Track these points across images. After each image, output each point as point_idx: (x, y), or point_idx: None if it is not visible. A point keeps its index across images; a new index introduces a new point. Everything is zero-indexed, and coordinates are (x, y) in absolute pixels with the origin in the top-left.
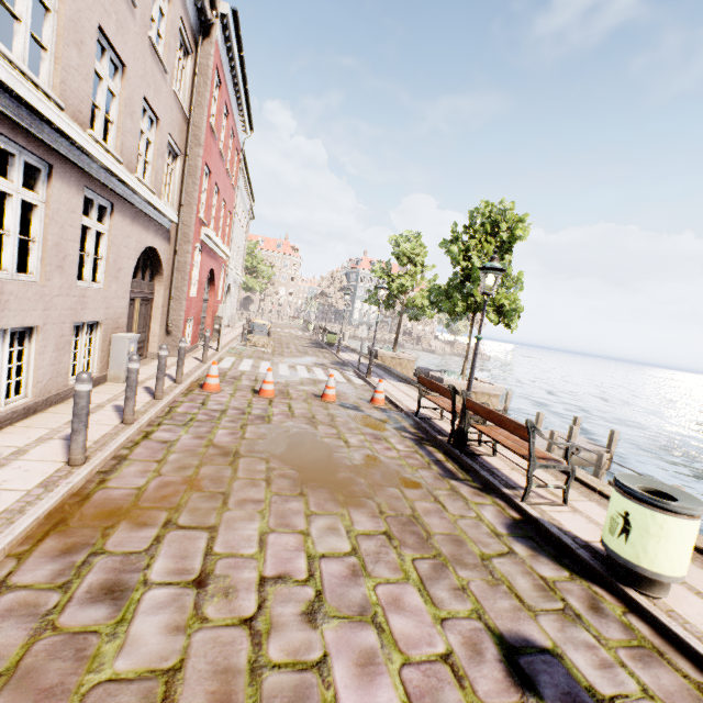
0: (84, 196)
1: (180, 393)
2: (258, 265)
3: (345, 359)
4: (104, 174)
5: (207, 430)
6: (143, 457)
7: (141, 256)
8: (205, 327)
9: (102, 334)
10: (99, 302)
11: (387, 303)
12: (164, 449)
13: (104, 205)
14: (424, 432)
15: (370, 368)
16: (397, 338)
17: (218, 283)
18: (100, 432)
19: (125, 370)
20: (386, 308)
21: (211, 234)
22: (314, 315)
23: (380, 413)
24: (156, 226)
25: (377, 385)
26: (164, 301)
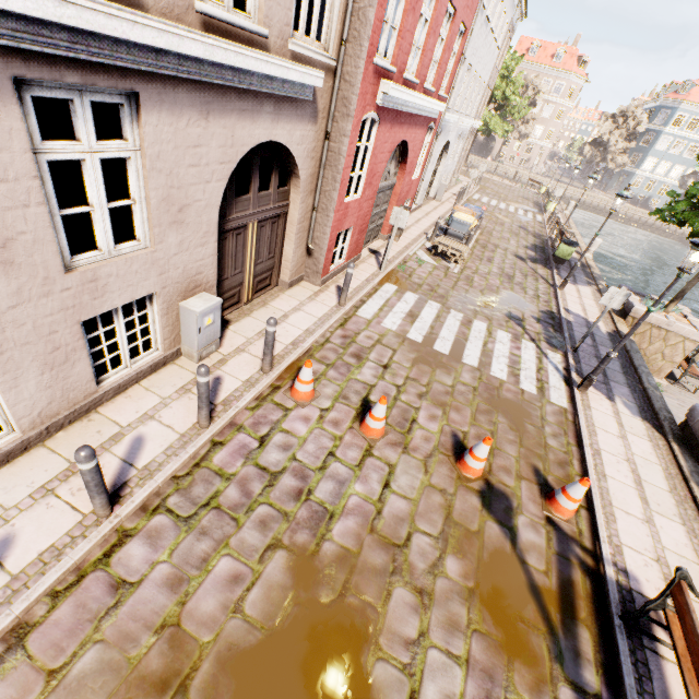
0: (18, 102)
1: (254, 397)
2: (511, 96)
3: (565, 310)
4: (66, 31)
5: (205, 550)
6: (46, 645)
7: (255, 156)
8: (384, 222)
9: (160, 308)
10: (139, 272)
11: (698, 227)
12: (94, 620)
13: (114, 100)
14: (619, 698)
15: (591, 379)
16: (683, 292)
17: (413, 158)
18: (47, 538)
19: (197, 350)
20: (691, 234)
21: (397, 91)
22: (561, 191)
23: (548, 555)
24: (277, 101)
25: (572, 483)
26: (302, 214)
